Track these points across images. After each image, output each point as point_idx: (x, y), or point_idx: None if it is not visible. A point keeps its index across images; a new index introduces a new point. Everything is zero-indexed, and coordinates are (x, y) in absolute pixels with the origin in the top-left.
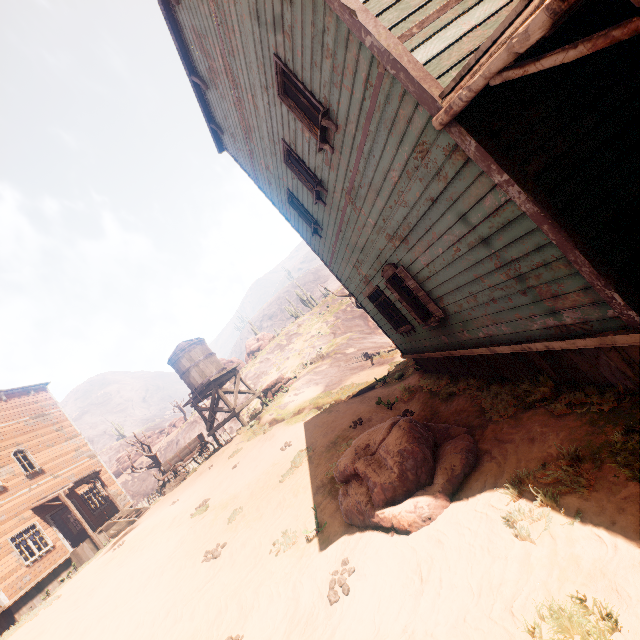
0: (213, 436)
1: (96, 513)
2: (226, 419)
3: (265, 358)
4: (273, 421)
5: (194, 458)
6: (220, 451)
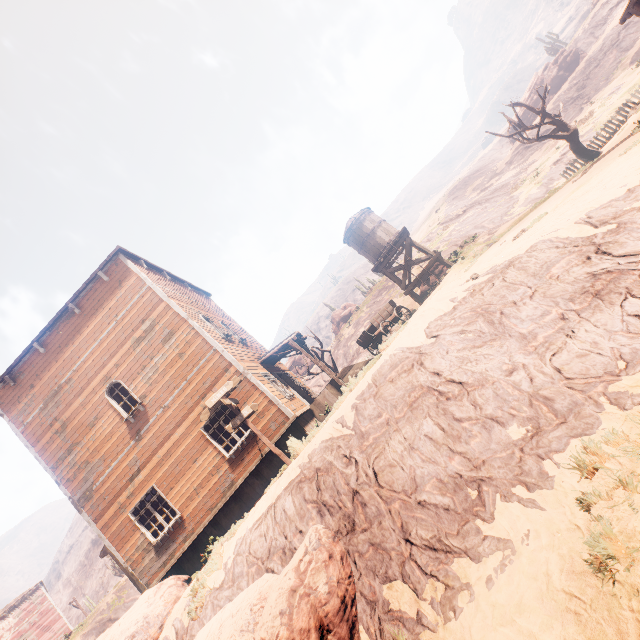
0: (410, 294)
1: (304, 391)
2: (427, 266)
3: (373, 302)
4: (489, 245)
5: (390, 325)
6: (431, 295)
